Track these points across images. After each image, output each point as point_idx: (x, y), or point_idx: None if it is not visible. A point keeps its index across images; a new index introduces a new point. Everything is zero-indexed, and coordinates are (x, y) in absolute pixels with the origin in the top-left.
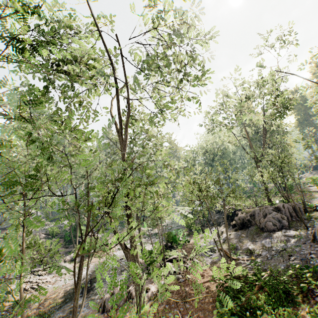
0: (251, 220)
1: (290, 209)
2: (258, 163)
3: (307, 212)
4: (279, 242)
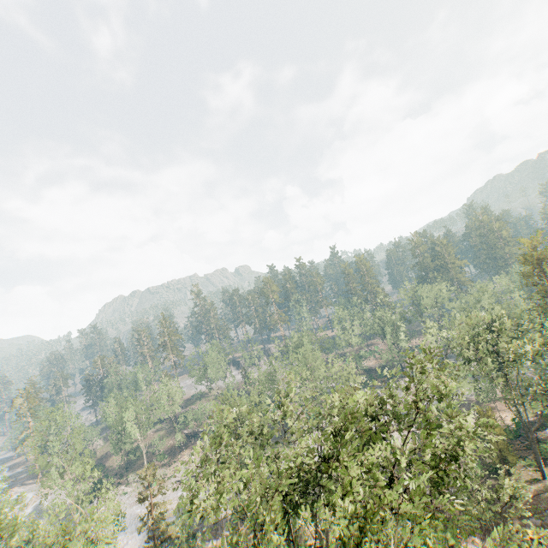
0: None
1: None
2: None
3: None
4: None
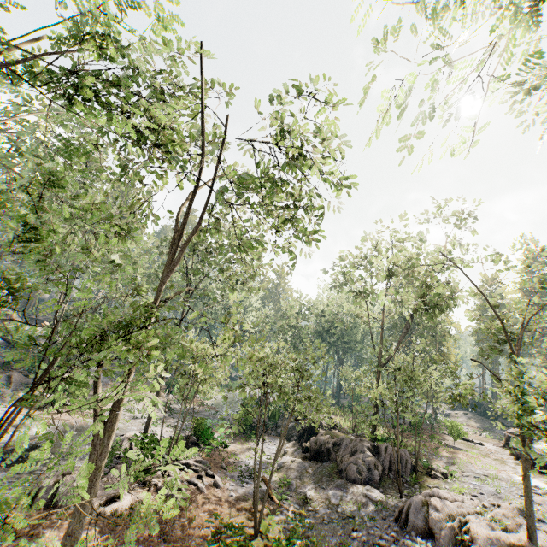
0: (332, 452)
1: (393, 457)
2: (380, 368)
3: (416, 473)
4: (352, 502)
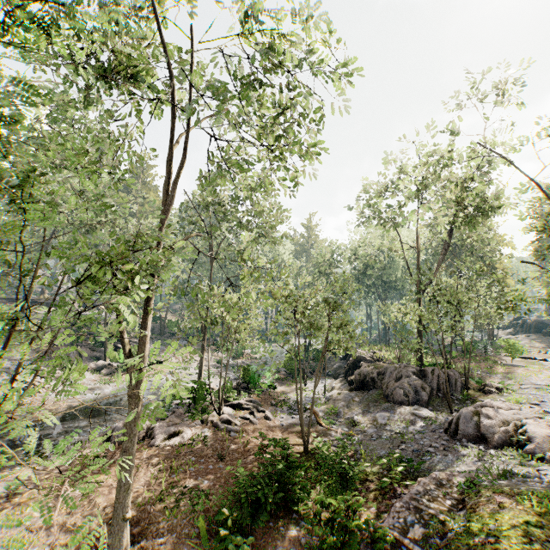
0: (377, 381)
1: (441, 378)
2: (419, 295)
3: (468, 390)
4: (399, 420)
